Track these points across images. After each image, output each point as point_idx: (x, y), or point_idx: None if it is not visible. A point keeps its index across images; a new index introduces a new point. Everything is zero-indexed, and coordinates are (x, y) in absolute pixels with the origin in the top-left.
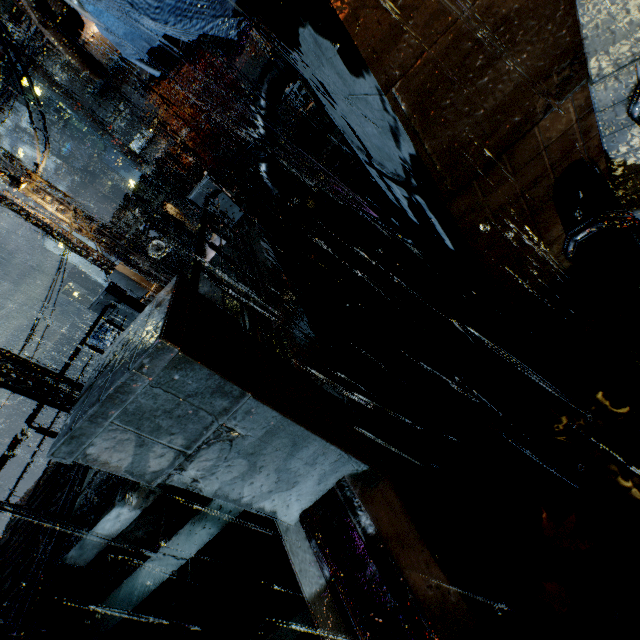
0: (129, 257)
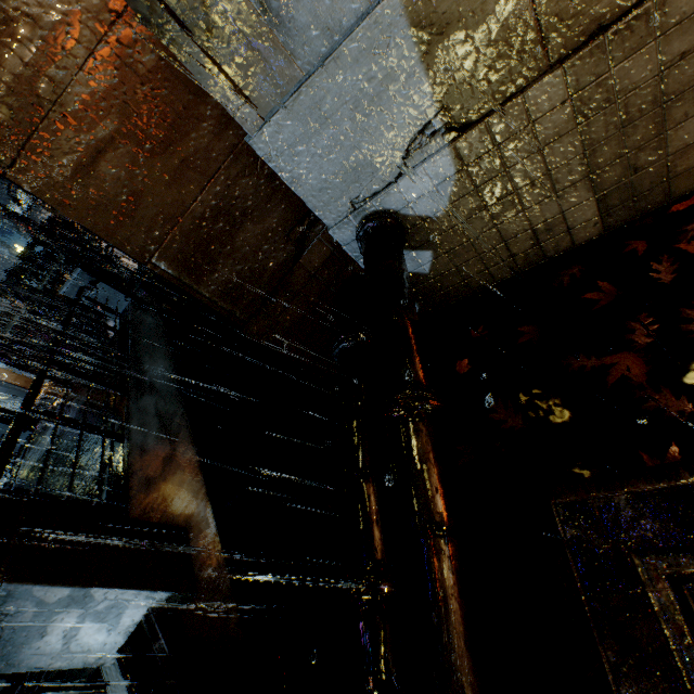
0: None
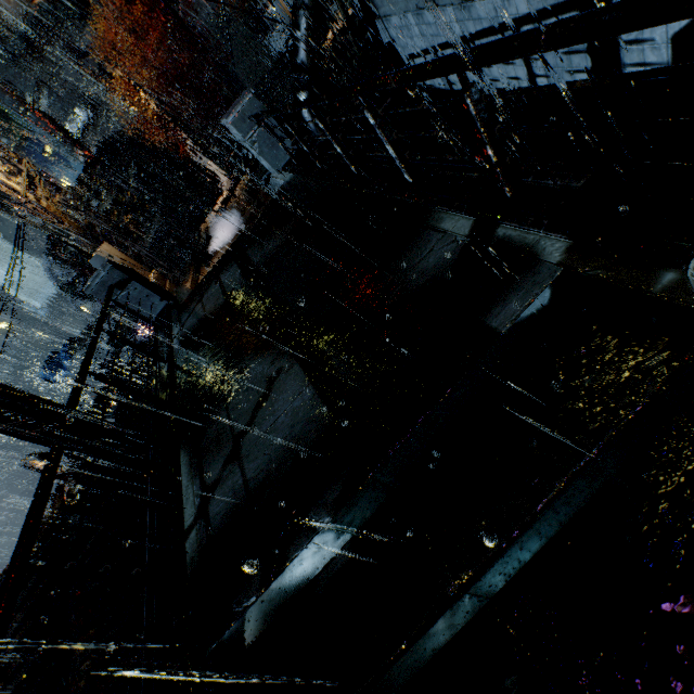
0: (79, 267)
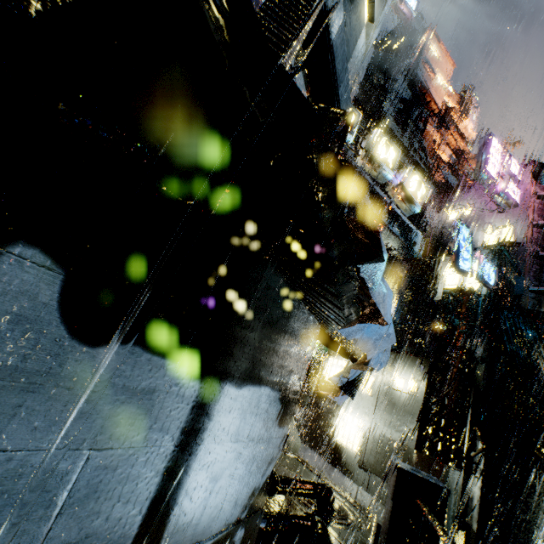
0: None
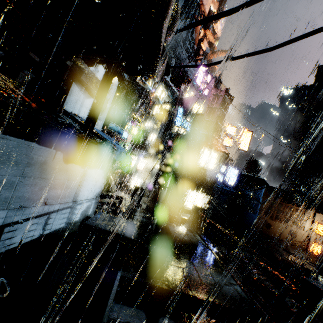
0: None
